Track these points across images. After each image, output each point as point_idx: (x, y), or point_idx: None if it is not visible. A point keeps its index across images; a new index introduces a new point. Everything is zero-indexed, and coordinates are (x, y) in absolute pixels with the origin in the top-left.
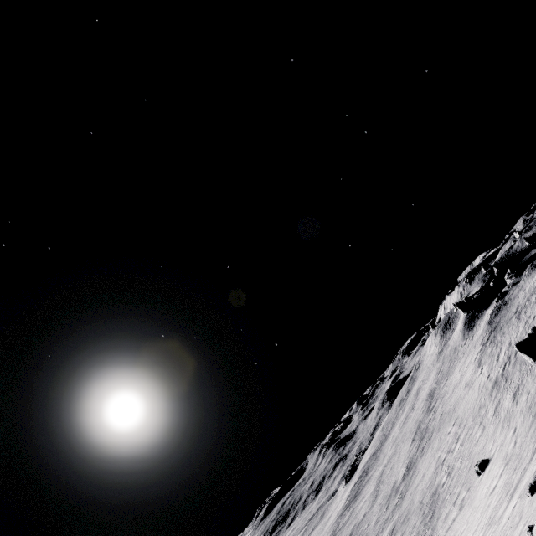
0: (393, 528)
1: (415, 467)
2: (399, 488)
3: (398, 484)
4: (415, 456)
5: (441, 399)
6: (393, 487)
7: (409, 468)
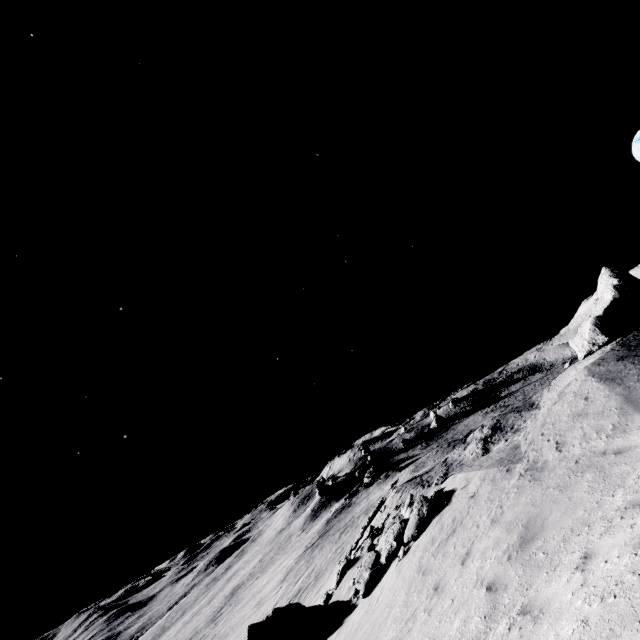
0: None
1: None
2: None
3: None
4: None
5: (233, 607)
6: None
7: None
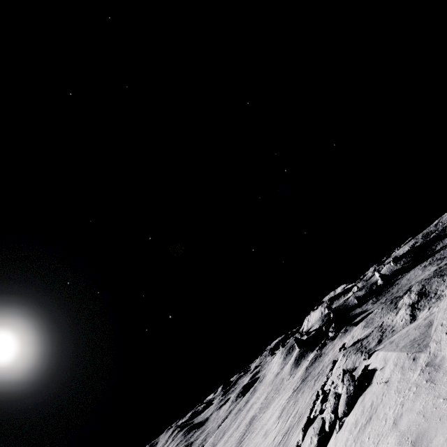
0: None
1: None
2: None
3: None
4: None
5: (251, 434)
6: None
7: None
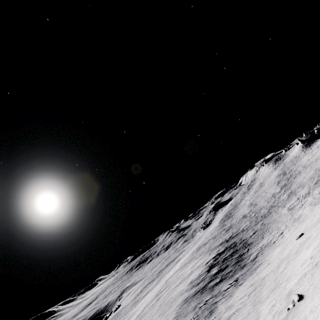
0: (290, 192)
1: (292, 181)
2: (280, 191)
3: (278, 191)
4: (288, 182)
5: (297, 167)
6: (273, 194)
7: (285, 185)
